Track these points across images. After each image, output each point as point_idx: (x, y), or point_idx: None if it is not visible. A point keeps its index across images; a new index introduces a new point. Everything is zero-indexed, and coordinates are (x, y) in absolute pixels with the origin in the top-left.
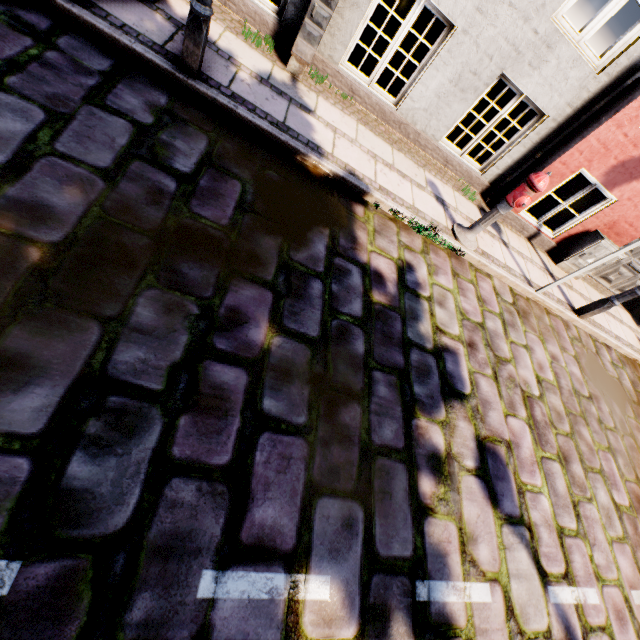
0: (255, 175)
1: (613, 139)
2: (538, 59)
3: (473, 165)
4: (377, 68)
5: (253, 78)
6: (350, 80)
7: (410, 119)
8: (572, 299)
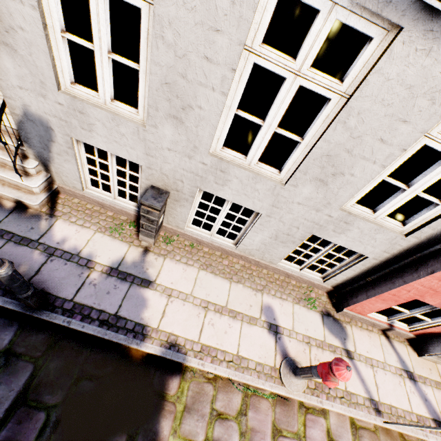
0: (67, 392)
1: (439, 286)
2: (340, 228)
3: (314, 274)
4: (213, 228)
5: (103, 273)
6: (194, 236)
7: (248, 253)
8: (440, 406)
